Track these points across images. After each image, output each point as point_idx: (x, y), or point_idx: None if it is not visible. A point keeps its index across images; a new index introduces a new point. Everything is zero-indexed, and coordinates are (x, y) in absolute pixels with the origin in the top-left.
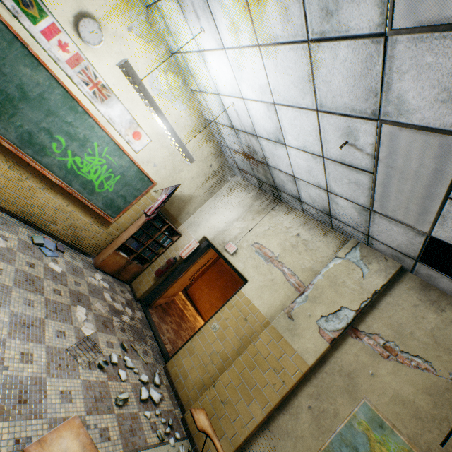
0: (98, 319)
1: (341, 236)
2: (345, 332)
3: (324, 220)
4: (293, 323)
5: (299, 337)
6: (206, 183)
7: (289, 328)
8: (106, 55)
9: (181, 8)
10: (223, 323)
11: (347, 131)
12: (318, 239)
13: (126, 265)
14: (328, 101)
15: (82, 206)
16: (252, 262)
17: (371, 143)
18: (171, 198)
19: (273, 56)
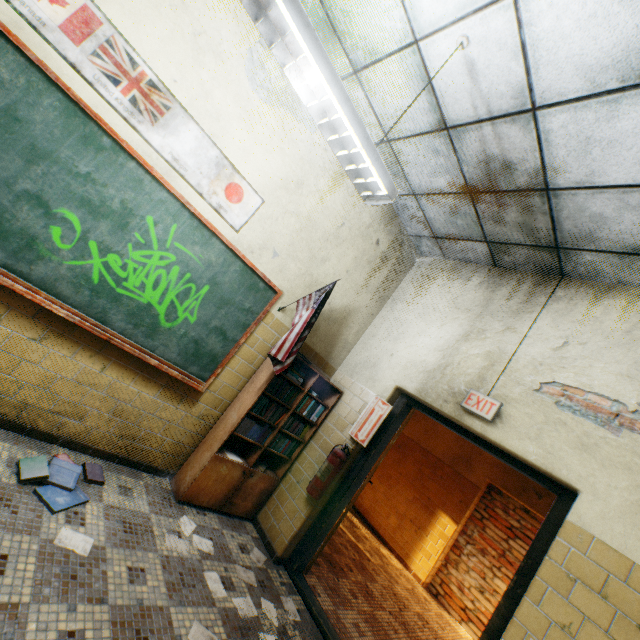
0: None
1: None
2: None
3: None
4: None
5: None
6: (372, 280)
7: None
8: (150, 12)
9: None
10: None
11: None
12: None
13: (241, 481)
14: None
15: (134, 366)
16: (562, 434)
17: None
18: None
19: None
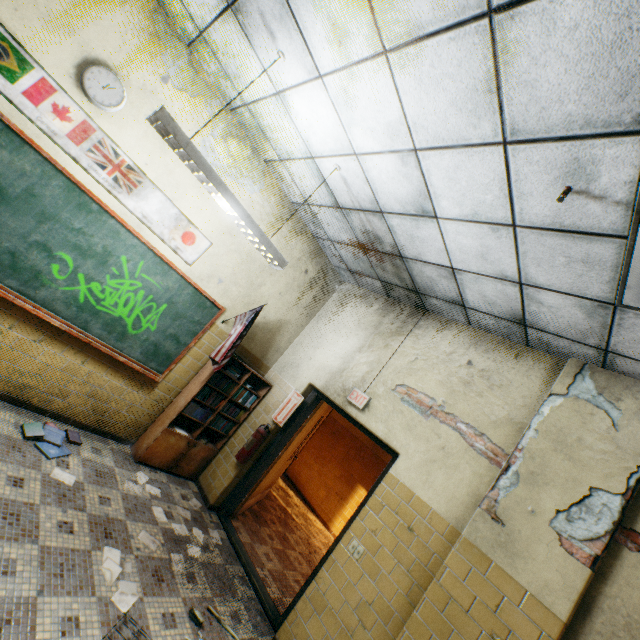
0: (144, 567)
1: (547, 357)
2: (611, 539)
3: (511, 333)
4: (505, 531)
5: (523, 558)
6: (302, 300)
7: (499, 542)
8: (130, 120)
9: (244, 28)
10: (369, 539)
11: (570, 167)
12: (508, 367)
13: (187, 450)
14: (531, 119)
15: (107, 361)
16: (400, 419)
17: (627, 181)
18: (250, 329)
19: (414, 63)
